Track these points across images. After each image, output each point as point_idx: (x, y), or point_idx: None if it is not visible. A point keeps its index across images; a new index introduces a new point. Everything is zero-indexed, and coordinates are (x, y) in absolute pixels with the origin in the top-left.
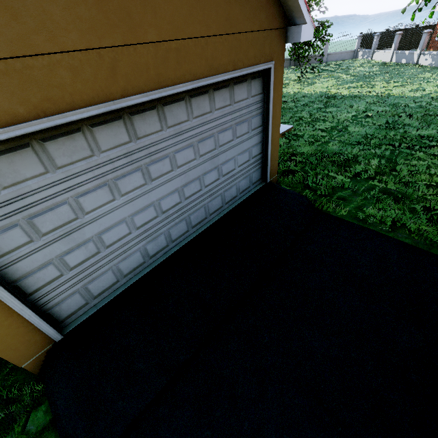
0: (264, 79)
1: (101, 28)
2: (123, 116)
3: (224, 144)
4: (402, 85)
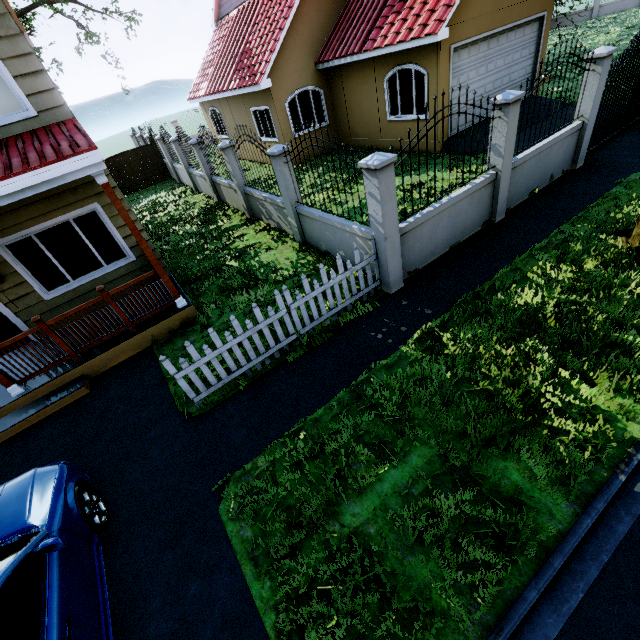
0: (540, 22)
1: (494, 5)
2: (488, 39)
3: (515, 61)
4: None
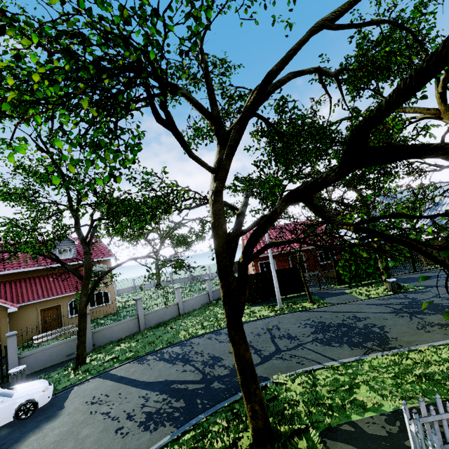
0: None
1: None
2: None
3: None
4: None
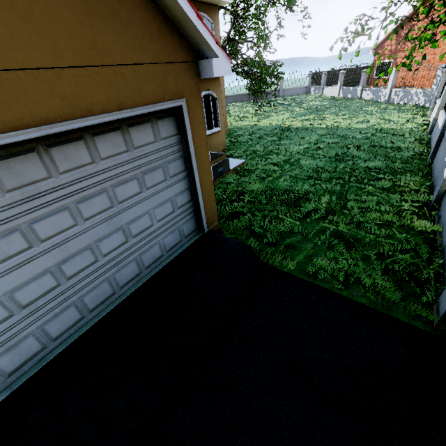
0: (178, 118)
1: None
2: None
3: (128, 198)
4: (349, 118)
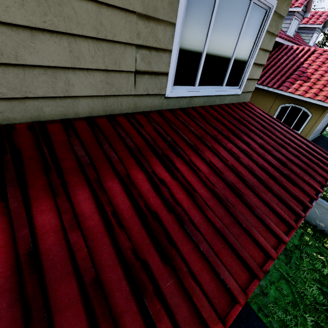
0: None
1: None
2: None
3: (327, 120)
4: None
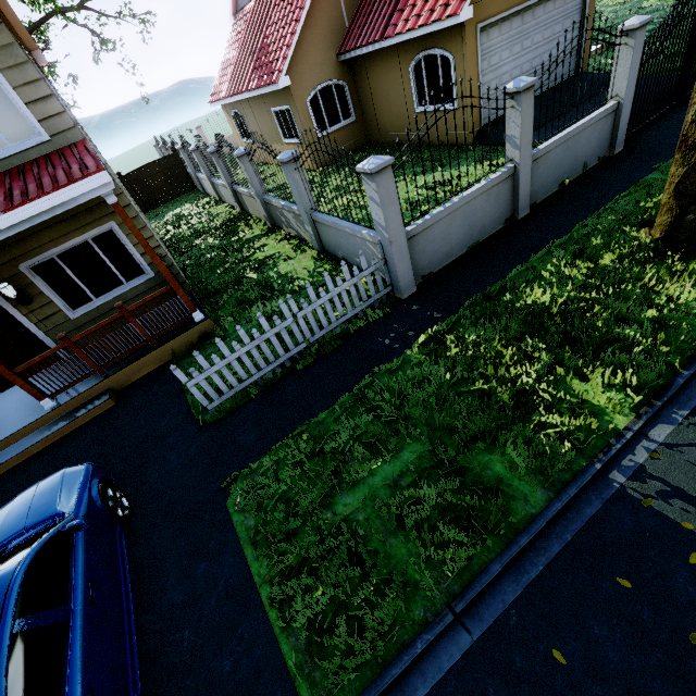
0: None
1: None
2: (521, 13)
3: (556, 34)
4: None
